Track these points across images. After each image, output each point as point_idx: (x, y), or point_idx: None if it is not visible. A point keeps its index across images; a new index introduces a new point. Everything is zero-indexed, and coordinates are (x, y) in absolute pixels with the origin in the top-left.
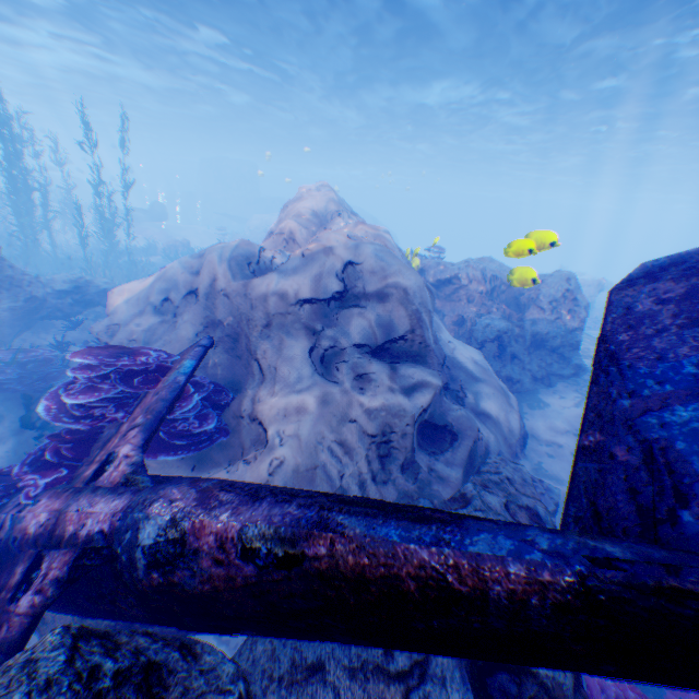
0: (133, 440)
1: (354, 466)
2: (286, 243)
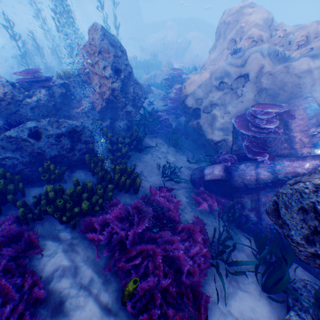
0: None
1: None
2: (255, 43)
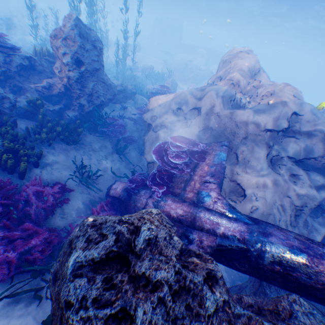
0: (215, 190)
1: (284, 217)
2: (232, 85)
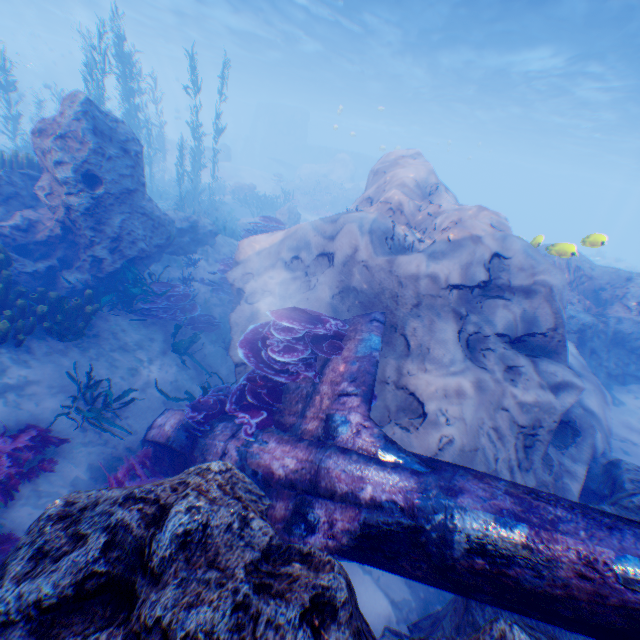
0: (359, 410)
1: (504, 452)
2: (392, 212)
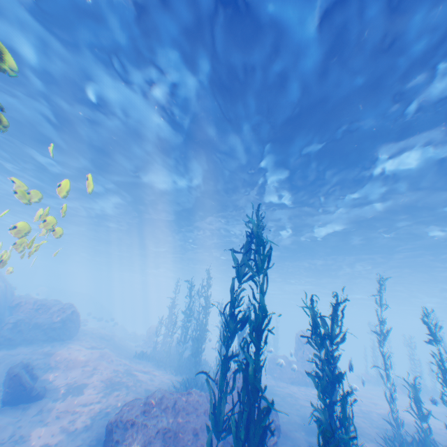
0: None
1: None
2: None
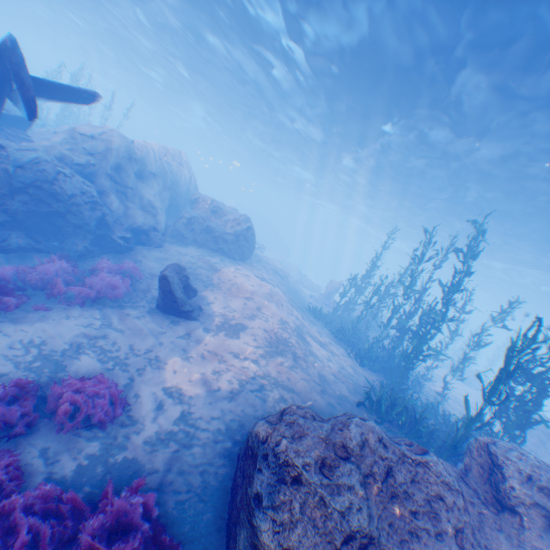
0: None
1: None
2: None
